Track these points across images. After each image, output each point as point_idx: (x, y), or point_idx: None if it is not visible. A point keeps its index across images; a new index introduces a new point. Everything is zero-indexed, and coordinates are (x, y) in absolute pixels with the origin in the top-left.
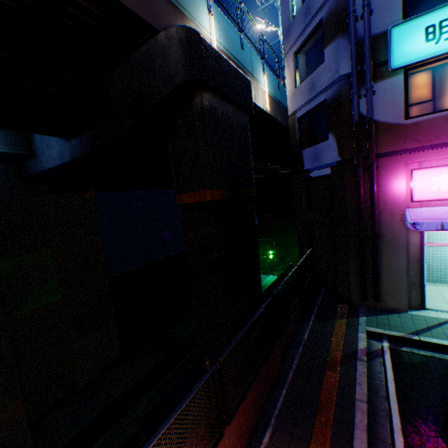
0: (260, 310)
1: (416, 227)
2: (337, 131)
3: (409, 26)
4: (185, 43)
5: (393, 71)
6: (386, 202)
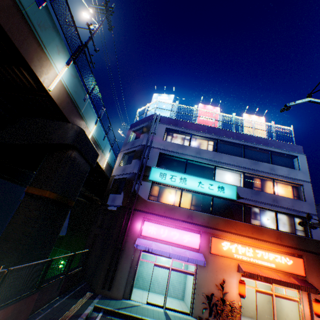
0: (42, 260)
1: (138, 246)
2: (125, 192)
3: (157, 169)
4: (78, 132)
5: (149, 180)
6: (132, 232)
